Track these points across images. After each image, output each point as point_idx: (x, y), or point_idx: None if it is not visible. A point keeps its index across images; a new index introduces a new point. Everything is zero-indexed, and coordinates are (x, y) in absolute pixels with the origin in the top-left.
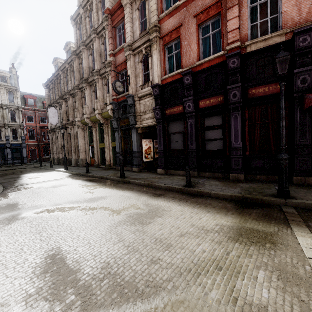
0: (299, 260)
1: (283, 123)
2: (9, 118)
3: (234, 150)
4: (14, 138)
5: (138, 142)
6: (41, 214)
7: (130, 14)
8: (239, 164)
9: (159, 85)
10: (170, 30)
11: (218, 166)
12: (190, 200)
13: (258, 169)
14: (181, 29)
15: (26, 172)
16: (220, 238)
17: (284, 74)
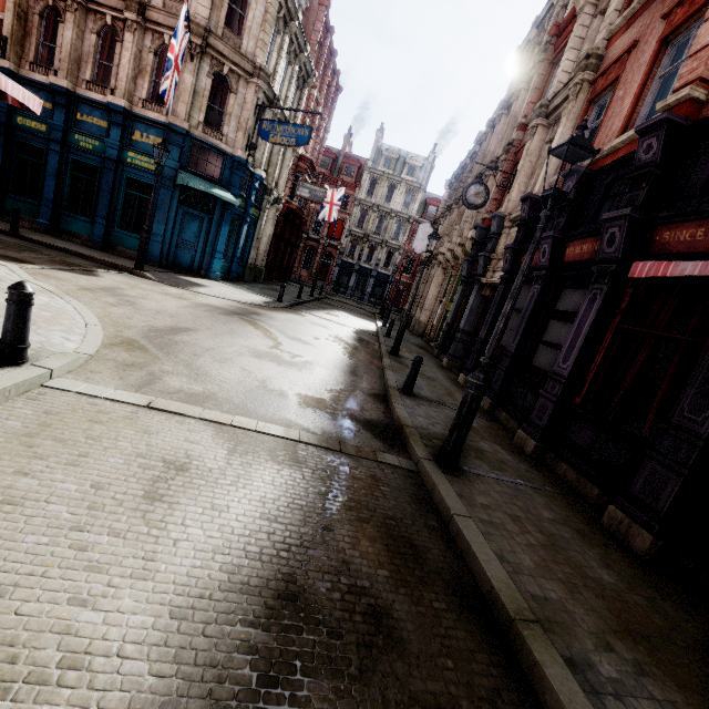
0: (230, 411)
1: (506, 307)
2: (392, 232)
3: (552, 380)
4: (387, 265)
5: (473, 312)
6: (243, 322)
7: (583, 30)
8: (543, 414)
9: (534, 197)
10: (610, 63)
11: (523, 407)
12: (354, 390)
13: (573, 451)
14: (630, 56)
15: (348, 310)
16: (251, 385)
17: (549, 192)
